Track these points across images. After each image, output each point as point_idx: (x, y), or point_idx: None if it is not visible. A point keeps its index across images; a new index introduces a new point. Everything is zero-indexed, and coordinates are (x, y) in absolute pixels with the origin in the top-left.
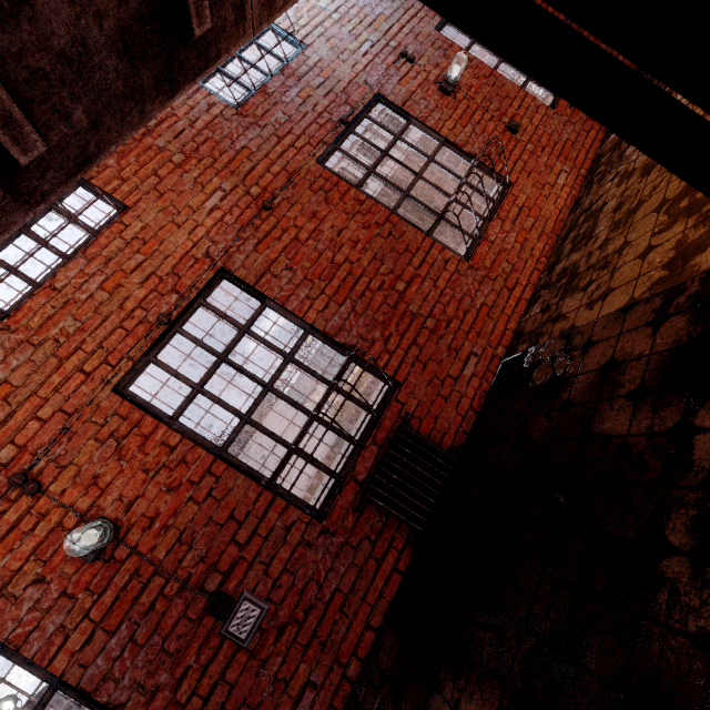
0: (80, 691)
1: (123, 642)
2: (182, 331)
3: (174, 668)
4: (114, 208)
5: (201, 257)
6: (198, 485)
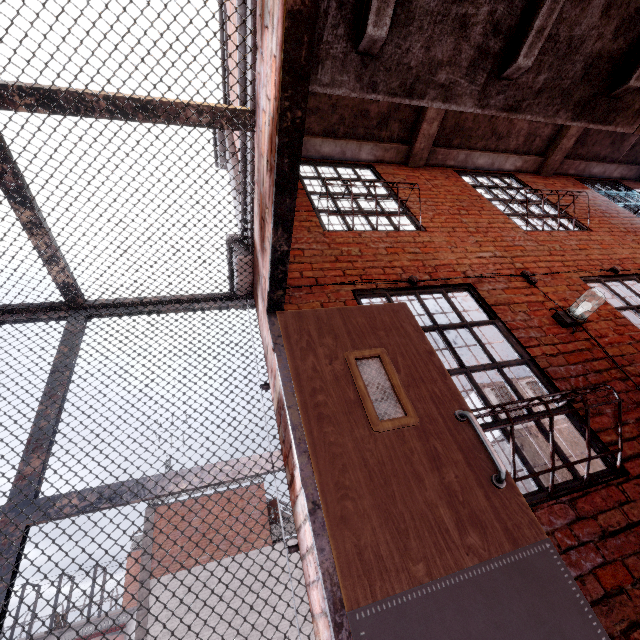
0: (542, 374)
1: (576, 373)
2: (622, 281)
3: (616, 413)
4: (582, 229)
5: (637, 263)
6: (636, 342)
